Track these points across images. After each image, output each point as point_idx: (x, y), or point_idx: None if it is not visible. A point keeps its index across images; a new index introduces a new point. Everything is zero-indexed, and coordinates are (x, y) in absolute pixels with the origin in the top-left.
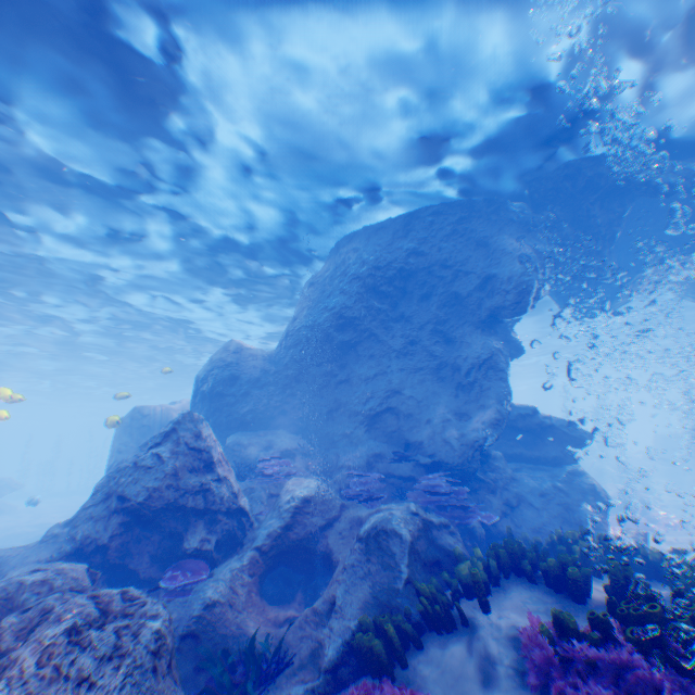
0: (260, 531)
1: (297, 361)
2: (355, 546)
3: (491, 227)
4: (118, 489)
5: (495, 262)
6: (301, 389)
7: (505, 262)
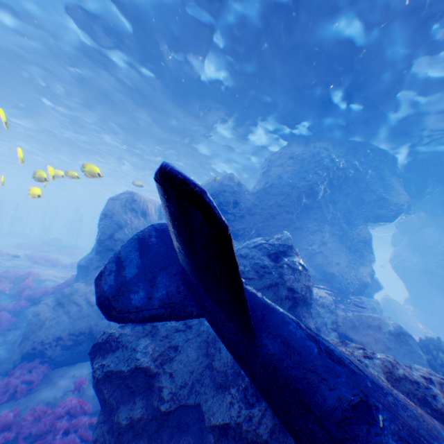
0: (327, 320)
1: (277, 206)
2: (390, 338)
3: (387, 171)
4: (286, 283)
5: (387, 191)
6: (273, 224)
7: (393, 194)
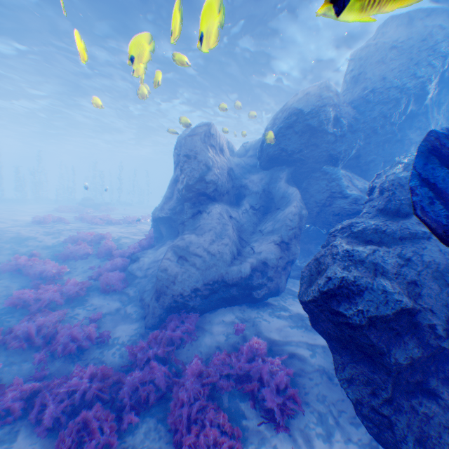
0: None
1: (381, 117)
2: None
3: None
4: None
5: None
6: (373, 141)
7: None
